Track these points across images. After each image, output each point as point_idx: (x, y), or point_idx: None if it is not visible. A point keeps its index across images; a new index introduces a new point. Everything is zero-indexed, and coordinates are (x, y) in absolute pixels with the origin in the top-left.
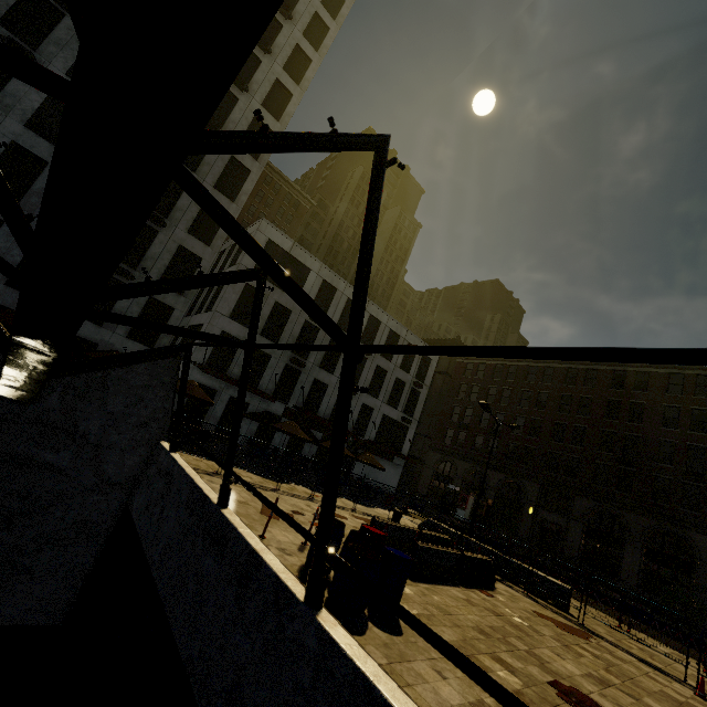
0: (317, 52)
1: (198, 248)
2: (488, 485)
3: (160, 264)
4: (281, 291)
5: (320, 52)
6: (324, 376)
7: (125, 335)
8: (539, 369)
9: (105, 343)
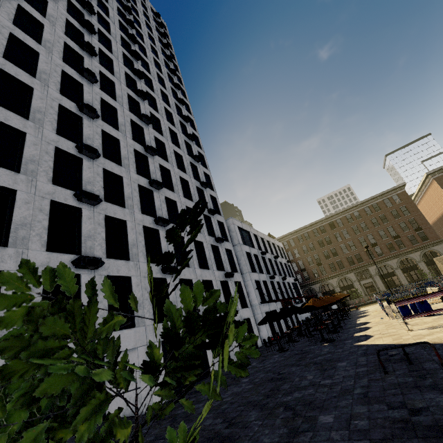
0: (196, 132)
1: (227, 245)
2: (334, 286)
3: (227, 262)
4: (251, 248)
5: (197, 132)
6: (276, 278)
7: (241, 308)
8: (317, 229)
9: (240, 317)
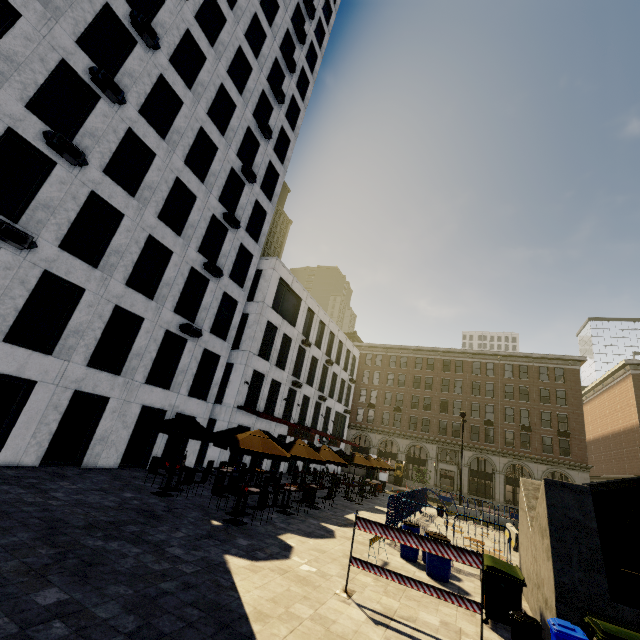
0: (303, 102)
1: (235, 291)
2: (399, 450)
3: (211, 313)
4: (286, 322)
5: (305, 102)
6: (308, 390)
7: (186, 393)
8: (424, 360)
9: (172, 406)
